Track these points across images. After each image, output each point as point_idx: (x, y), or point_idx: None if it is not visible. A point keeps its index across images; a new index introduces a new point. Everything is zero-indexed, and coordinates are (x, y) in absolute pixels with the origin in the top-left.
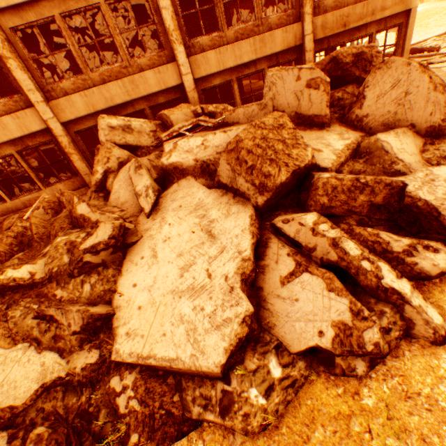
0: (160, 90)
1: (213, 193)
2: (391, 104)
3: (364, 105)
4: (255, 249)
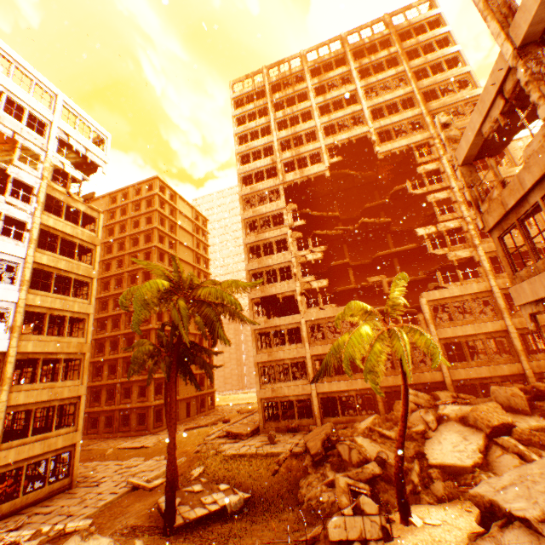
0: (431, 381)
1: (465, 427)
2: None
3: None
4: (485, 448)
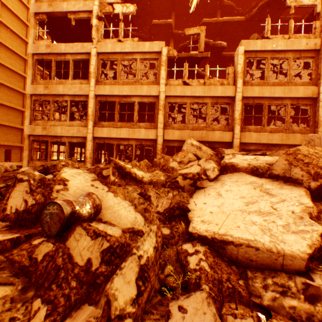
0: (219, 141)
1: (264, 179)
2: None
3: None
4: None
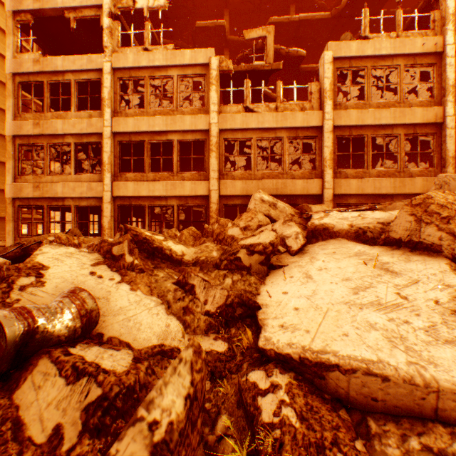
0: (302, 194)
1: (377, 248)
2: None
3: None
4: None
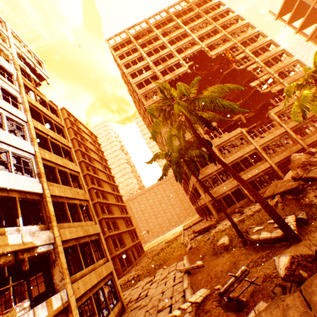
0: (297, 150)
1: None
2: None
3: None
4: None
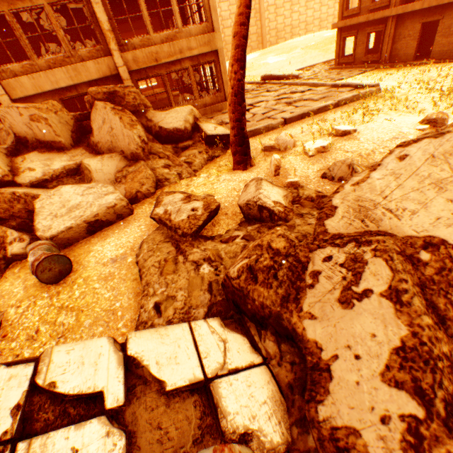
0: None
1: None
2: (108, 135)
3: (95, 134)
4: None
